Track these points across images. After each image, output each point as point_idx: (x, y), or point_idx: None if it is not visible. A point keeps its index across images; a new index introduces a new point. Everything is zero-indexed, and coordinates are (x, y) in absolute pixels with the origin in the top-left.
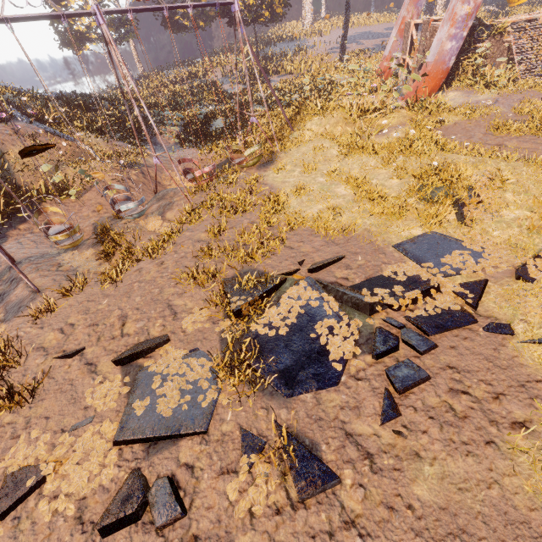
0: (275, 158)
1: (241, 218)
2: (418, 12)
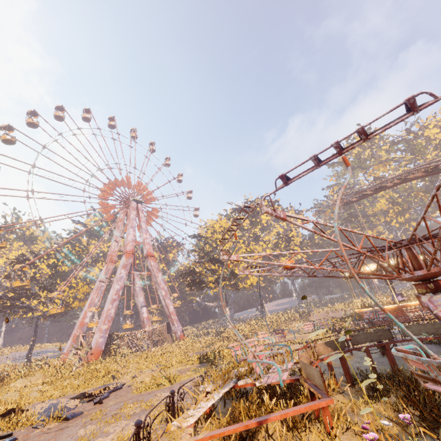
0: None
1: None
2: (83, 331)
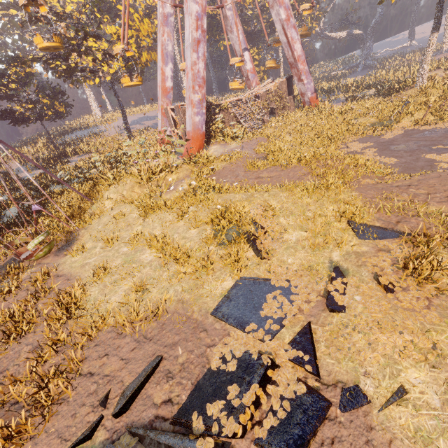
0: (75, 237)
1: (19, 347)
2: (170, 101)
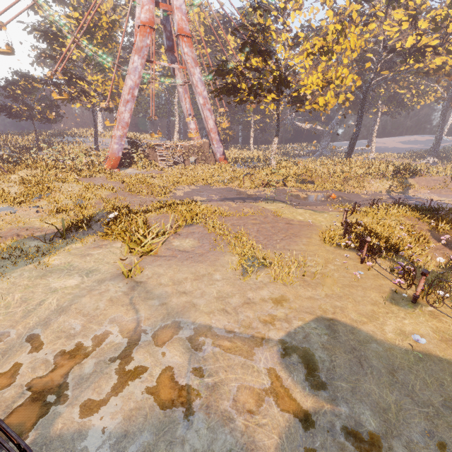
0: None
1: None
2: None
